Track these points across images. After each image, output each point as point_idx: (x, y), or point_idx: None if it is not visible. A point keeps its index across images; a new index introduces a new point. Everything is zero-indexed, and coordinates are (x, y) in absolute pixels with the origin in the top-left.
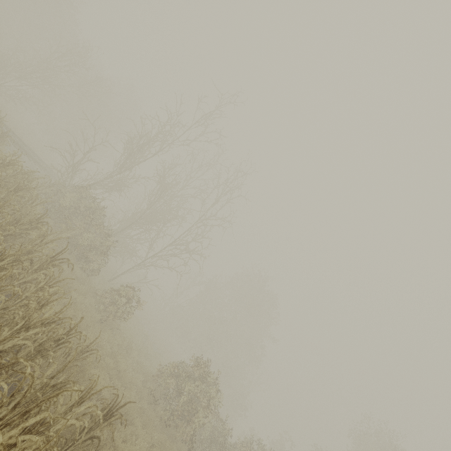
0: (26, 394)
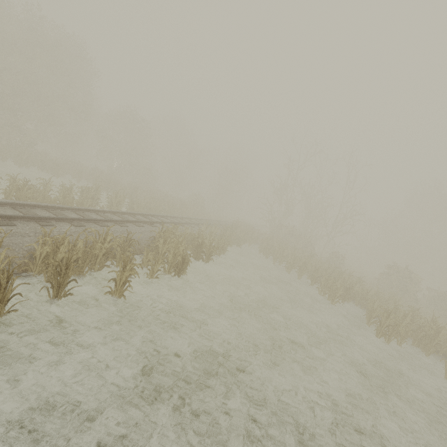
0: (339, 273)
